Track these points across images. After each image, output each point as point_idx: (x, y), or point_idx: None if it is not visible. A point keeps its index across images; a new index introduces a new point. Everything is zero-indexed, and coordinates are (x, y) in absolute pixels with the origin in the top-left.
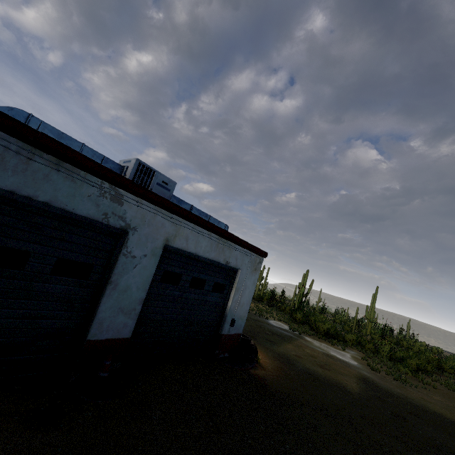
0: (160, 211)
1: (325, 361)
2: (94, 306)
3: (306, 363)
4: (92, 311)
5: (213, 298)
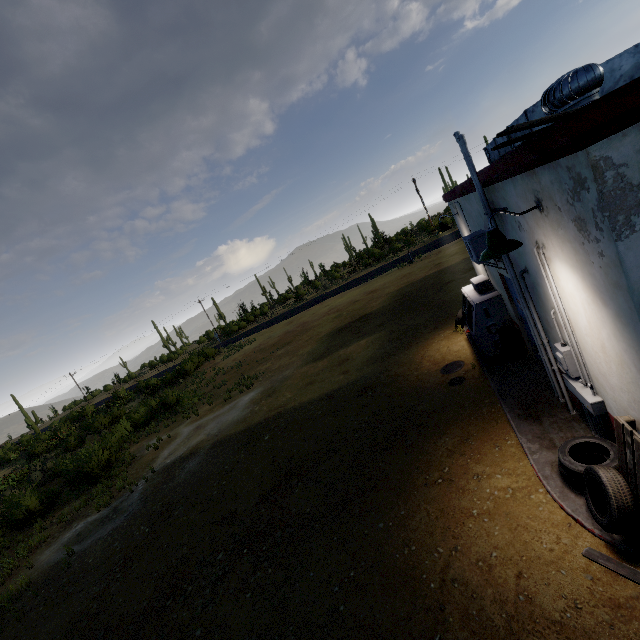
0: None
1: (306, 379)
2: None
3: (359, 360)
4: None
5: None
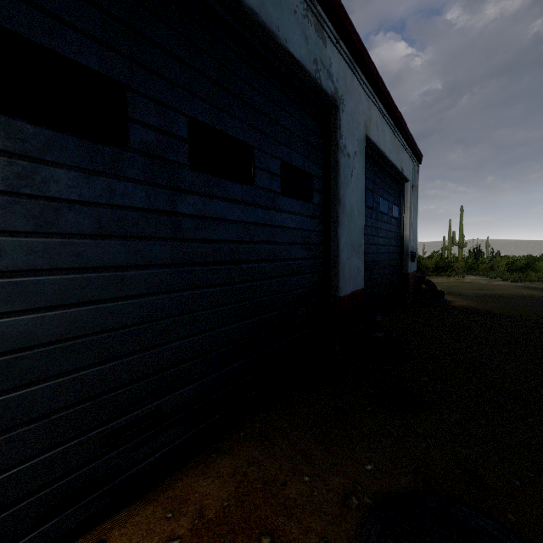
0: (354, 68)
1: (473, 286)
2: (328, 246)
3: (466, 291)
4: (328, 255)
5: (394, 228)
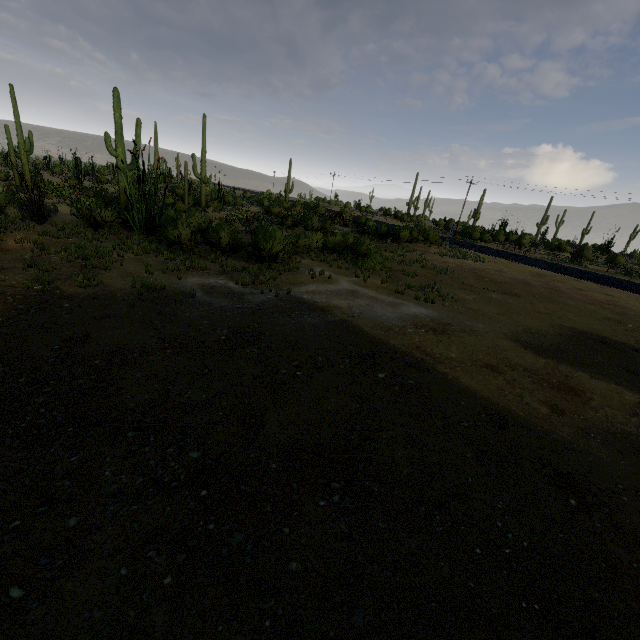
0: None
1: (492, 357)
2: None
3: (597, 417)
4: None
5: None
